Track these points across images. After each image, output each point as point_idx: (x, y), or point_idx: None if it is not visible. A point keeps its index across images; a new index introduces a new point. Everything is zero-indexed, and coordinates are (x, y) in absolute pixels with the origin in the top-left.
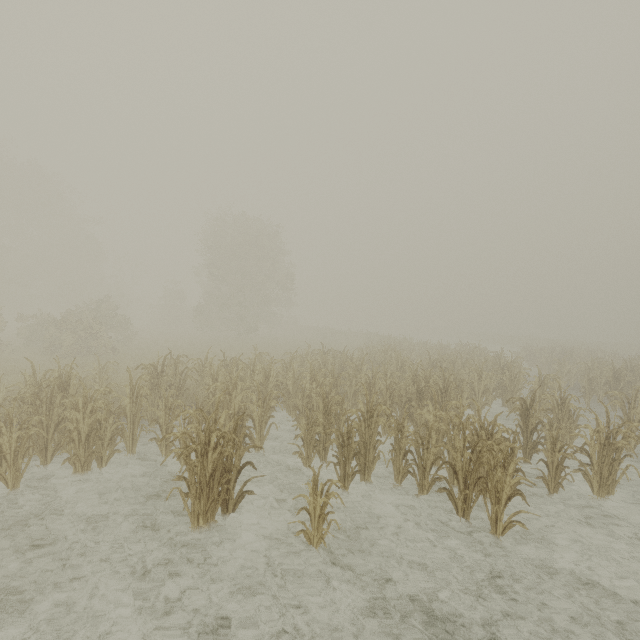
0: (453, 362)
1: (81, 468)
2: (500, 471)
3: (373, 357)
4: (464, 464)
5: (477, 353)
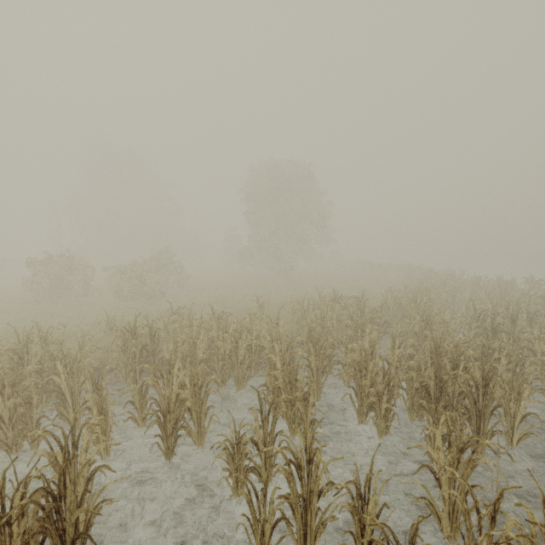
0: (513, 316)
1: (10, 450)
2: None
3: (399, 303)
4: None
5: None
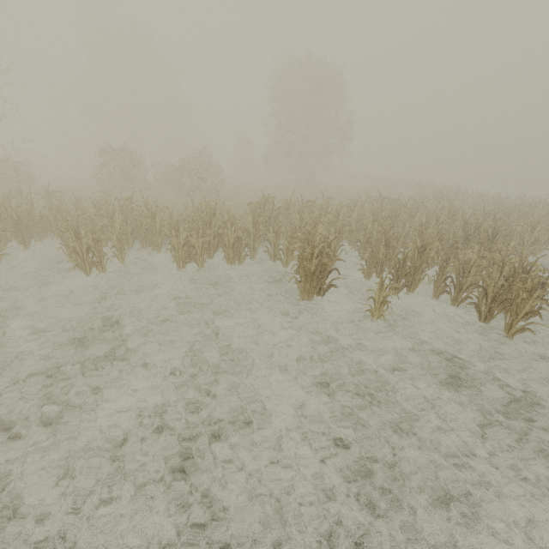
0: (508, 214)
1: (230, 263)
2: (526, 295)
3: (424, 206)
4: (496, 288)
5: (539, 207)
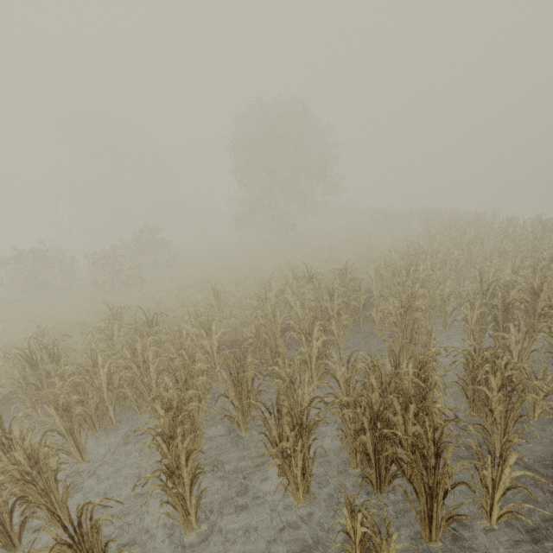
0: (534, 287)
1: None
2: None
3: (392, 271)
4: None
5: None
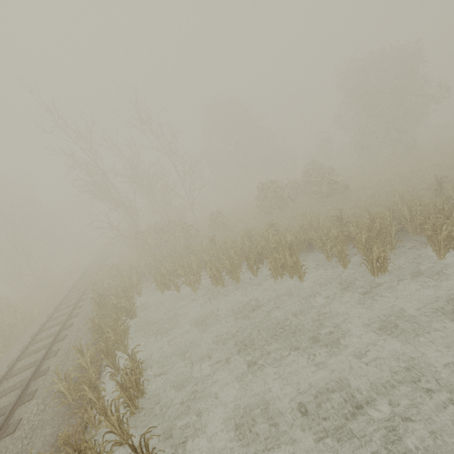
0: None
1: None
2: None
3: None
4: None
5: None
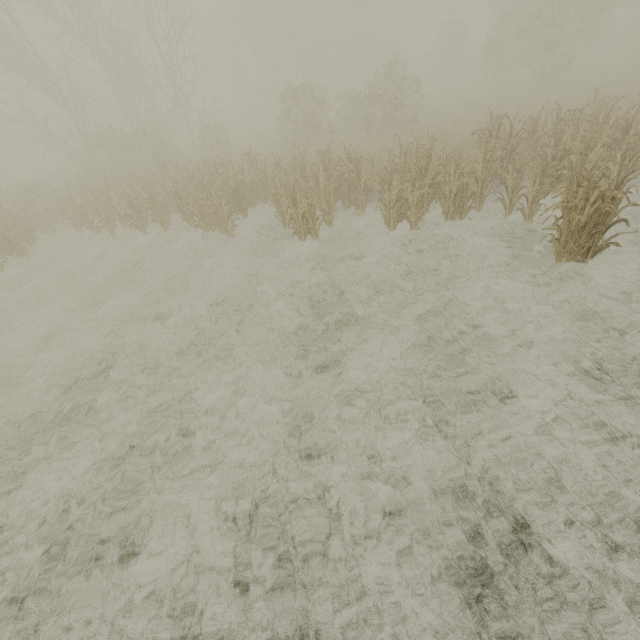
0: None
1: (449, 219)
2: None
3: None
4: None
5: None
